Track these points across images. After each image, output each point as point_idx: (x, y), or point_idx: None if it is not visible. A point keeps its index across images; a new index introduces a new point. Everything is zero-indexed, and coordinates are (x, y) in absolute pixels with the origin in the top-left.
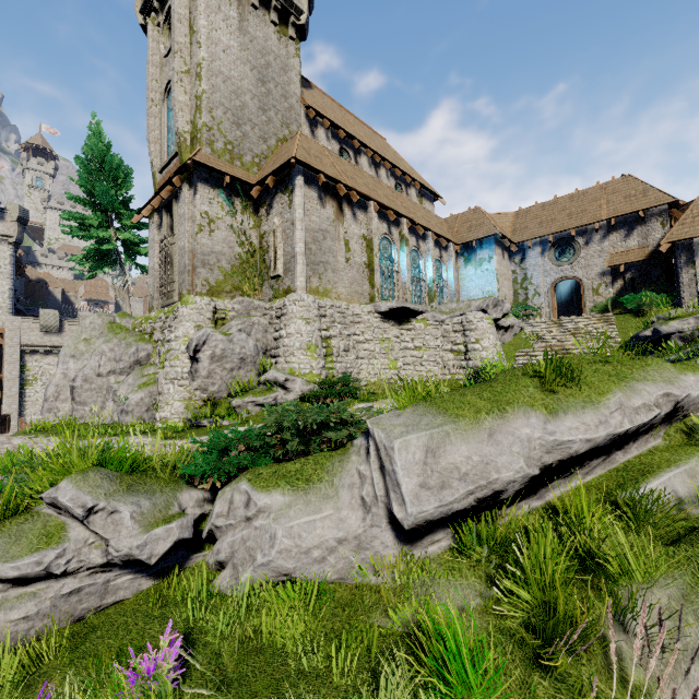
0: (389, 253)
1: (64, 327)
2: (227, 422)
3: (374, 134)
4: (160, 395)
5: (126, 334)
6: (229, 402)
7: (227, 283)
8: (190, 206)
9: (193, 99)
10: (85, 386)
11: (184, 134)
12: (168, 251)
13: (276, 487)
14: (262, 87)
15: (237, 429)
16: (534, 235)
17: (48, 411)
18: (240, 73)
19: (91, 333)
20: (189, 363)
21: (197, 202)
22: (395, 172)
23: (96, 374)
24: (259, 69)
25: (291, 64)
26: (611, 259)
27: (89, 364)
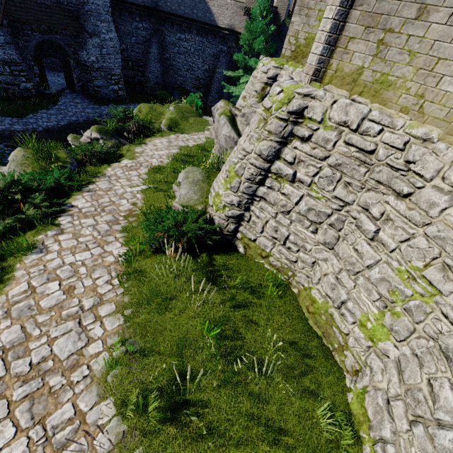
0: None
1: None
2: None
3: None
4: None
5: None
6: None
7: None
8: None
9: None
10: None
11: None
12: None
13: None
14: None
15: (34, 172)
16: None
17: None
18: None
19: None
20: None
21: None
22: None
23: None
24: None
25: None
26: None
27: None
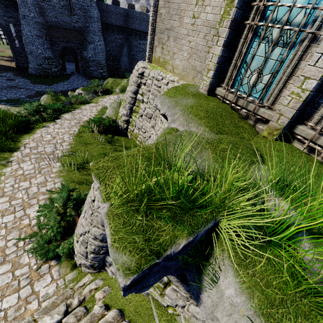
0: None
1: None
2: None
3: None
4: None
5: None
6: None
7: None
8: None
9: None
10: None
11: None
12: None
13: None
14: None
15: (49, 103)
16: None
17: None
18: None
19: None
20: None
21: None
22: None
23: None
24: None
25: None
26: None
27: None
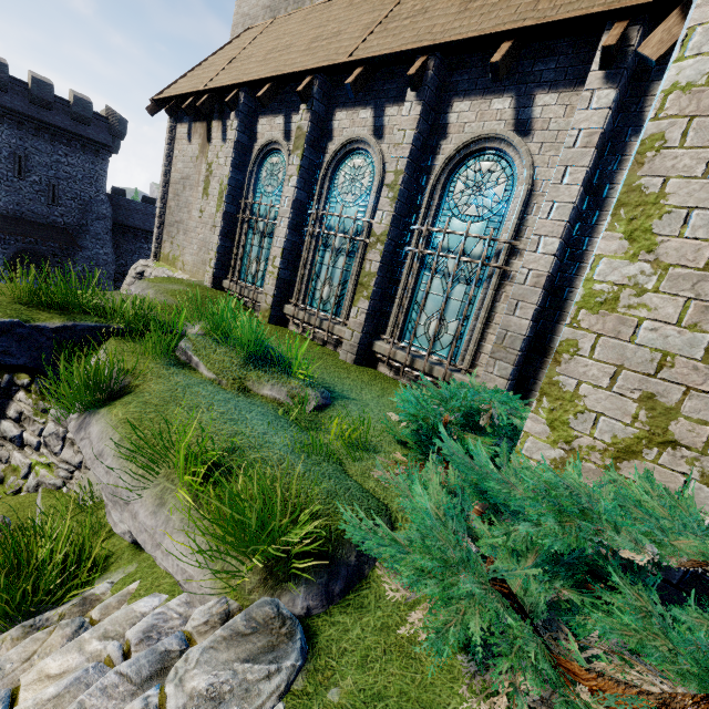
0: (278, 183)
1: None
2: None
3: None
4: None
5: None
6: None
7: None
8: None
9: None
10: None
11: None
12: None
13: None
14: None
15: None
16: None
17: None
18: None
19: None
20: None
21: None
22: None
23: None
24: None
25: None
26: None
27: None
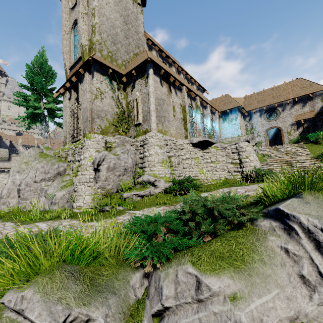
0: (191, 114)
1: (11, 157)
2: (121, 207)
3: (174, 59)
4: (75, 192)
5: (50, 158)
6: (121, 195)
7: (111, 128)
8: (89, 85)
9: (90, 28)
10: (27, 188)
11: (85, 46)
12: (76, 110)
13: (222, 270)
14: (125, 26)
15: (159, 216)
16: (256, 107)
17: (3, 204)
18: (115, 17)
19: (28, 159)
20: (93, 172)
21: (94, 82)
22: (187, 76)
23: (33, 181)
24: (124, 16)
25: (139, 17)
26: (296, 117)
27: (29, 175)
